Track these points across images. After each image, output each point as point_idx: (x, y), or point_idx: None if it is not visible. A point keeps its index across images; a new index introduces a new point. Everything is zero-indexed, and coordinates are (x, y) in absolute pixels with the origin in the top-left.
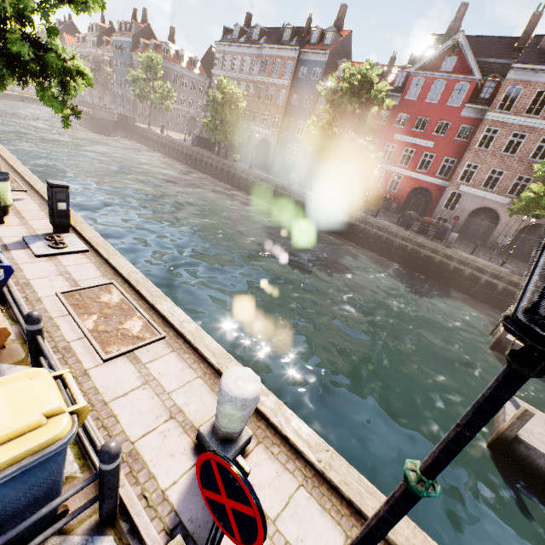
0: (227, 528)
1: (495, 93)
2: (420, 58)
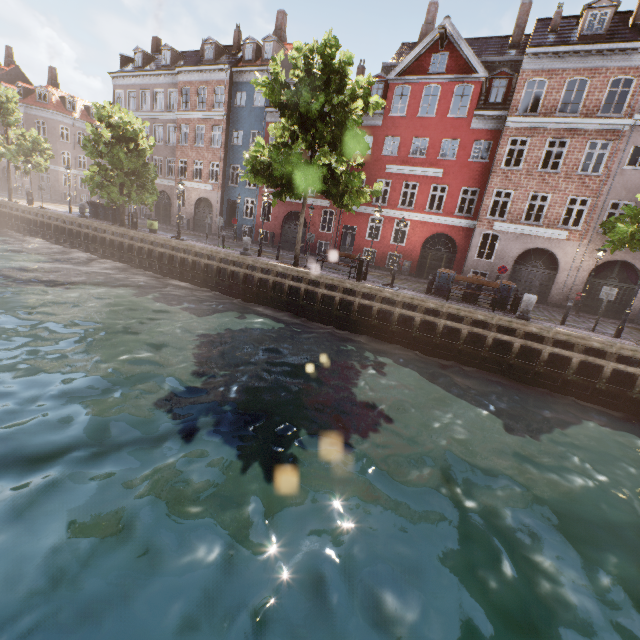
0: None
1: (508, 94)
2: (395, 67)
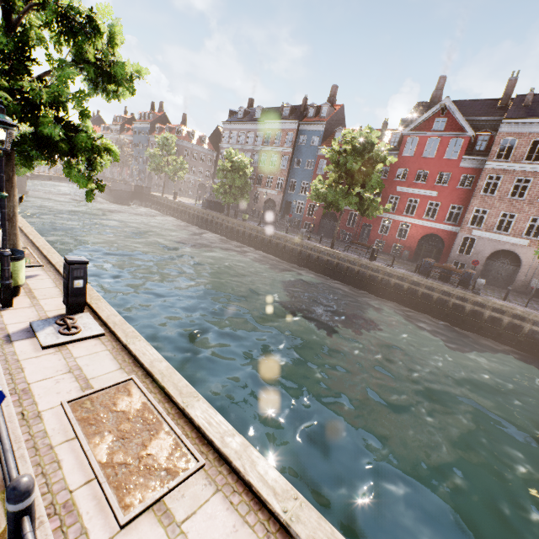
0: None
1: (489, 145)
2: (410, 121)
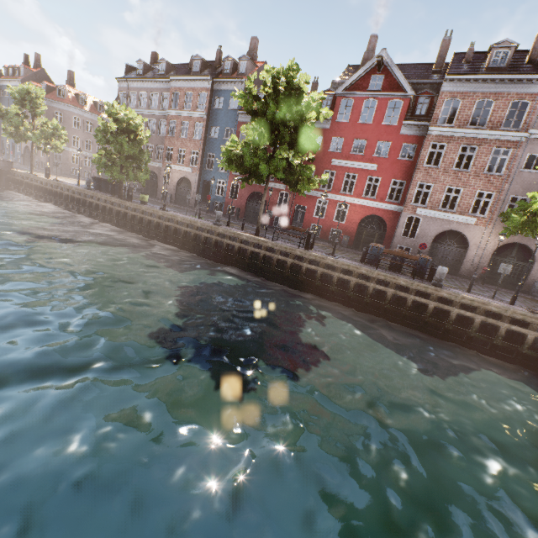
0: None
1: (430, 109)
2: (342, 84)
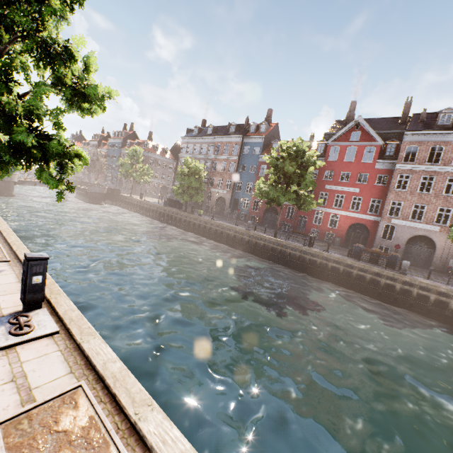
0: None
1: (397, 151)
2: (331, 134)
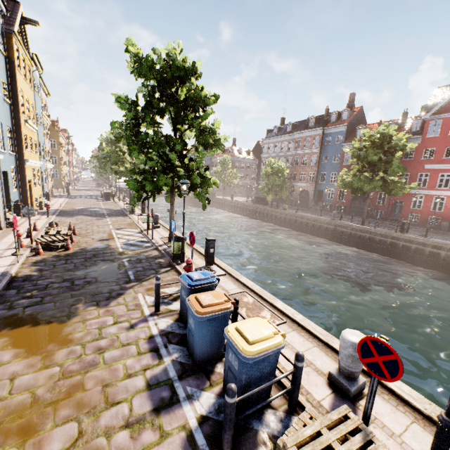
0: (380, 374)
1: None
2: (431, 106)
